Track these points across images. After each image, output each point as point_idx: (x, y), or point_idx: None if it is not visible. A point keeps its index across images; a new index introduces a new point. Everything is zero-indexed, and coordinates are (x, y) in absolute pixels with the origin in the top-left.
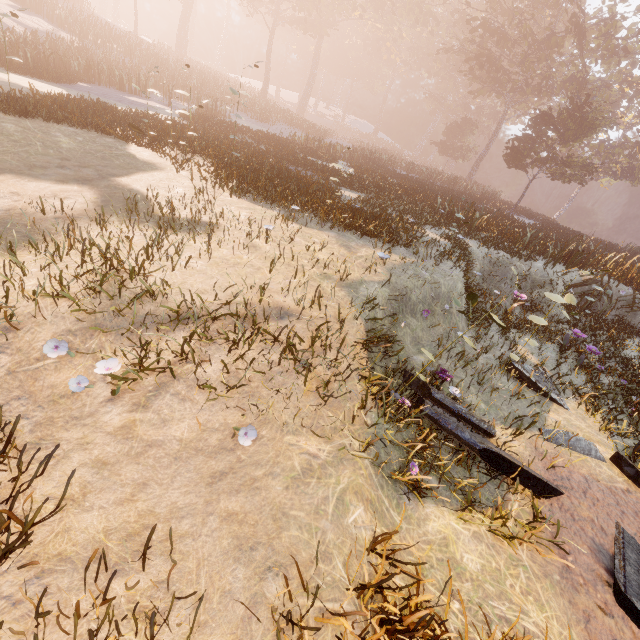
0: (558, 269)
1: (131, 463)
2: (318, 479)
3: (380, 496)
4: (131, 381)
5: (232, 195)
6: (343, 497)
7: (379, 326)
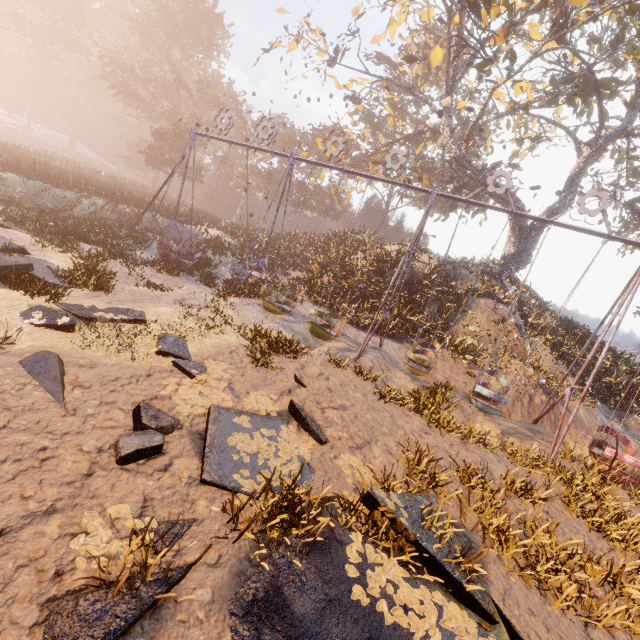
0: (102, 200)
1: None
2: None
3: None
4: None
5: None
6: None
7: None
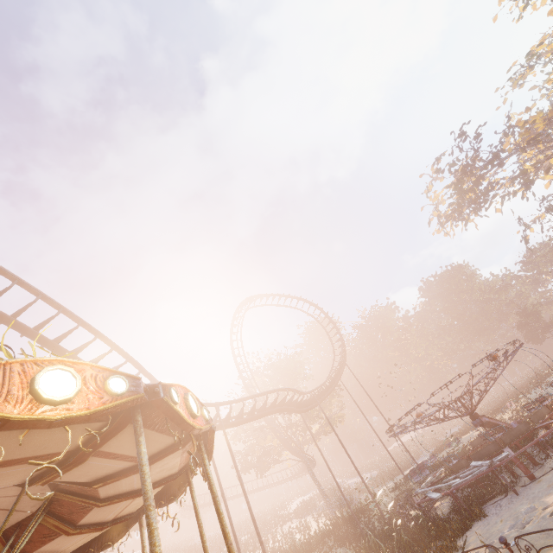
0: None
1: None
2: None
3: None
4: None
5: None
6: None
7: None
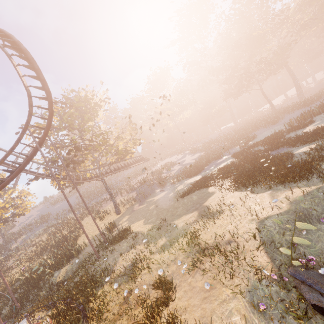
0: None
1: (190, 292)
2: (226, 303)
3: (252, 317)
4: (192, 270)
5: (234, 192)
6: (231, 310)
7: (276, 238)
